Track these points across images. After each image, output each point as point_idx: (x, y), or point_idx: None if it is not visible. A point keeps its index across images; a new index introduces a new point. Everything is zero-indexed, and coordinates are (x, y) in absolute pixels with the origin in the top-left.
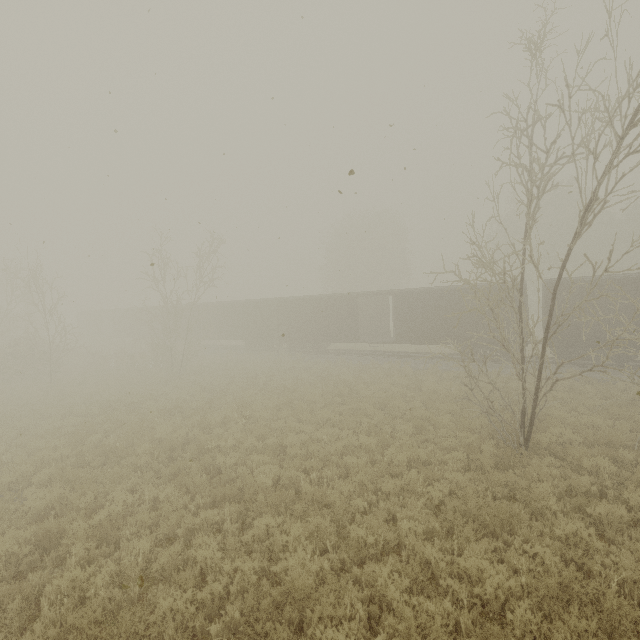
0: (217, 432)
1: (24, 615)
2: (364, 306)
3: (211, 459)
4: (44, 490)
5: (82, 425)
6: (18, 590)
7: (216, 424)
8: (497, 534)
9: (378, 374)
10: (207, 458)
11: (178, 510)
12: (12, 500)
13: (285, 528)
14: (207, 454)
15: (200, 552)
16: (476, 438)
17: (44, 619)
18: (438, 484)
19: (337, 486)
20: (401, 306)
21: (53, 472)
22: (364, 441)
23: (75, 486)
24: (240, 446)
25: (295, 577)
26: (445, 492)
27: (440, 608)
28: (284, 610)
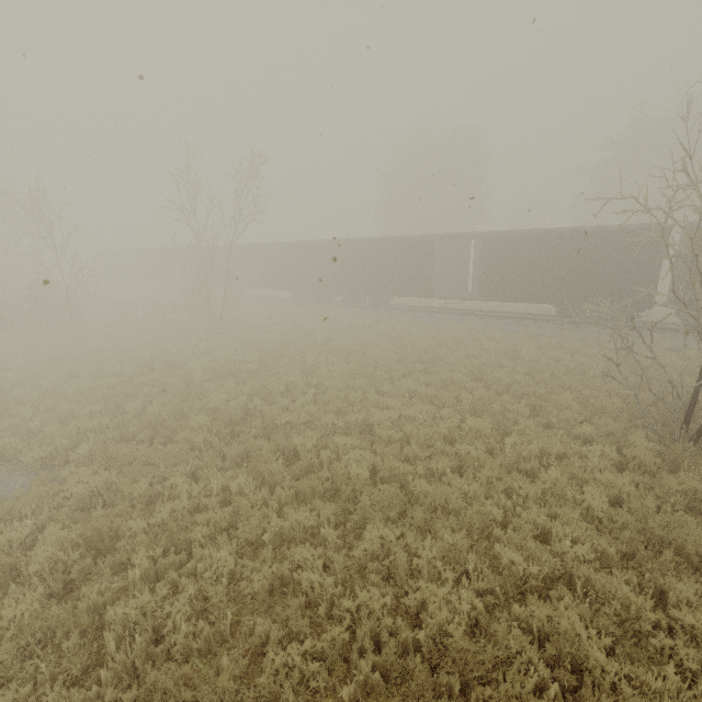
0: (282, 403)
1: (85, 653)
2: (438, 253)
3: (286, 440)
4: (85, 469)
5: (118, 388)
6: (72, 619)
7: (278, 392)
8: (697, 565)
9: (461, 337)
10: (279, 438)
11: (257, 507)
12: (49, 480)
13: (407, 543)
14: (275, 430)
15: (305, 576)
16: (621, 426)
17: (112, 664)
18: (592, 488)
19: (454, 483)
20: (491, 253)
21: (93, 448)
22: (475, 424)
23: (123, 469)
24: (317, 424)
25: (441, 619)
26: (604, 500)
27: (670, 686)
28: (442, 673)
